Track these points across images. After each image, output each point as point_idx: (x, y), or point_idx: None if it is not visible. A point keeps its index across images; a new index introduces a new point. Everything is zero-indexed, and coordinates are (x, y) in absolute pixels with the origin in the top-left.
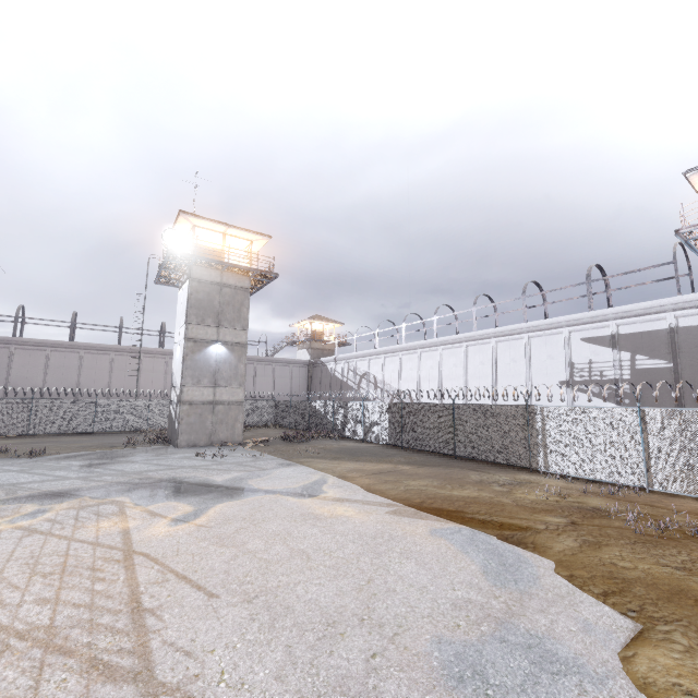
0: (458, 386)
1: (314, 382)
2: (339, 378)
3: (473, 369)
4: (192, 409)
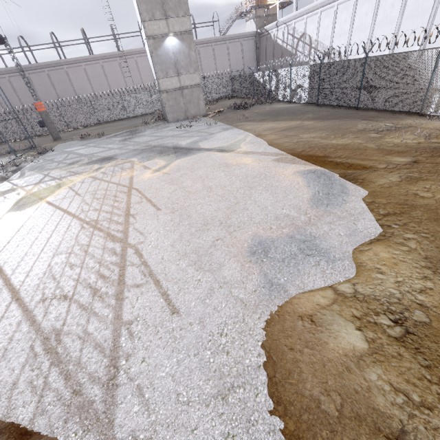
0: (389, 32)
1: (261, 53)
2: (280, 45)
3: (412, 5)
4: (169, 96)
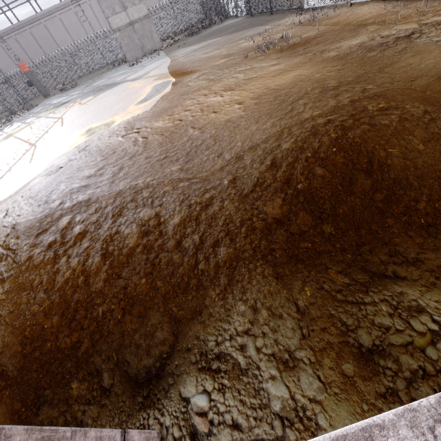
0: None
1: None
2: None
3: None
4: (122, 34)
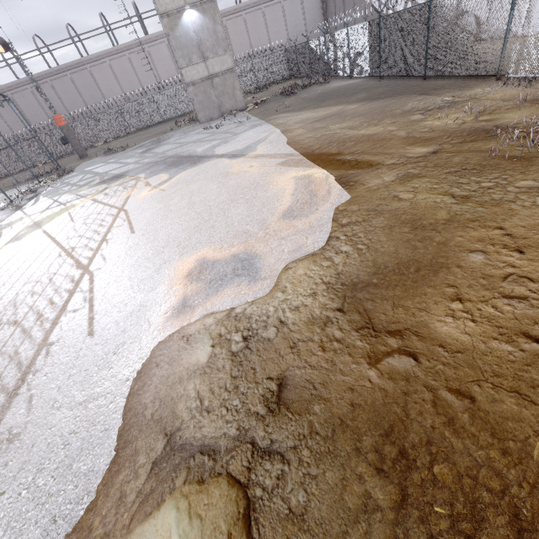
0: None
1: (329, 8)
2: None
3: None
4: (196, 89)
